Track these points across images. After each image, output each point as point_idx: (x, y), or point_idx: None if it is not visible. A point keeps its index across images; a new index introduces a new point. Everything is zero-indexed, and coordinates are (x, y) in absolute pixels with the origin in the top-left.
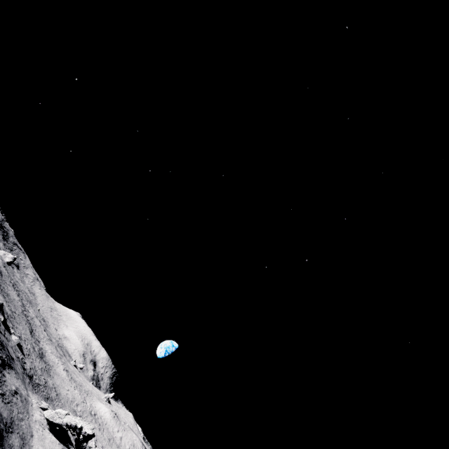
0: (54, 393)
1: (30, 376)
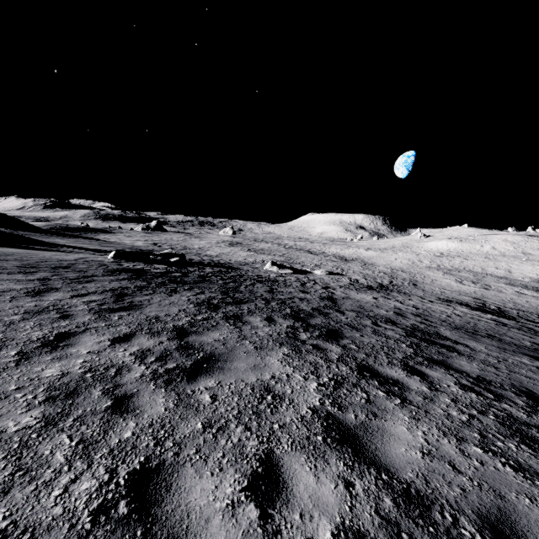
0: (401, 274)
1: (379, 286)
